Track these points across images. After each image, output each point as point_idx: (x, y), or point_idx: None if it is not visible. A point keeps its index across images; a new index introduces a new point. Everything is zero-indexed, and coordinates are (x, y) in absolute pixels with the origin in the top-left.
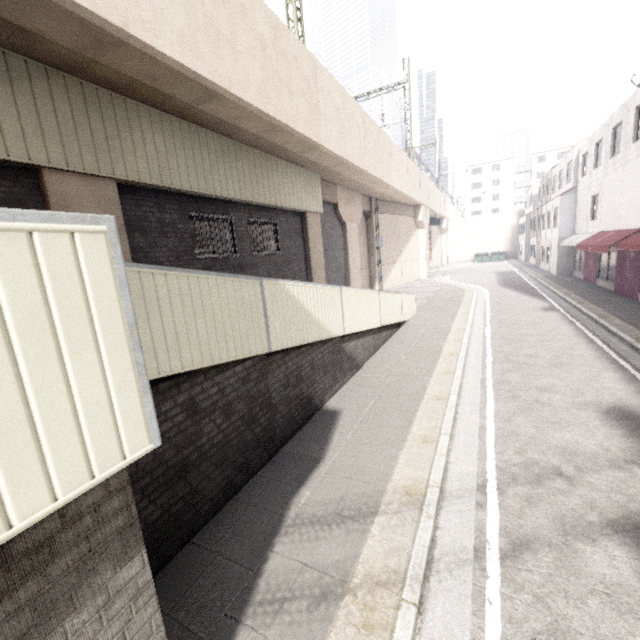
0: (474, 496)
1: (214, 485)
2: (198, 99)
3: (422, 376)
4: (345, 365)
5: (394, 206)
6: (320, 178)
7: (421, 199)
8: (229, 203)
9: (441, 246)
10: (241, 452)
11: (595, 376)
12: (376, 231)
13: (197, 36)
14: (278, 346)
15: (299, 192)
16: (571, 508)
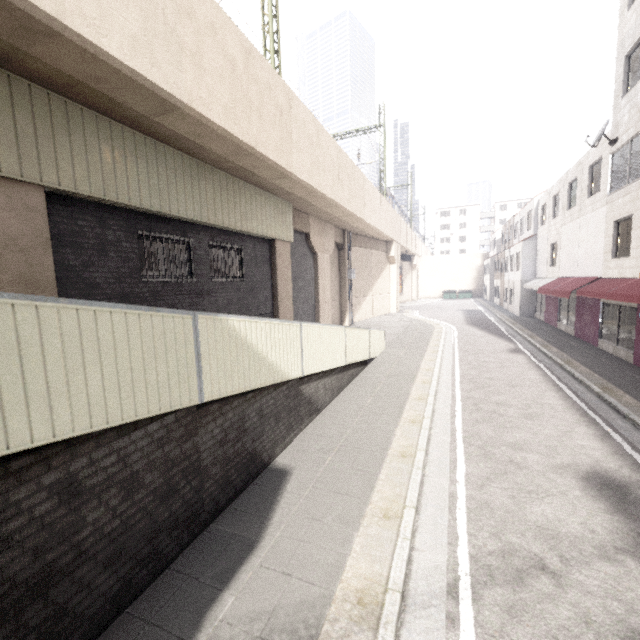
0: (444, 604)
1: (98, 595)
2: (154, 110)
3: (387, 425)
4: (303, 410)
5: (367, 240)
6: (292, 207)
7: (393, 235)
8: (188, 224)
9: (412, 281)
10: (148, 539)
11: (568, 431)
12: (348, 263)
13: (154, 43)
14: (214, 395)
15: (268, 219)
16: (562, 624)
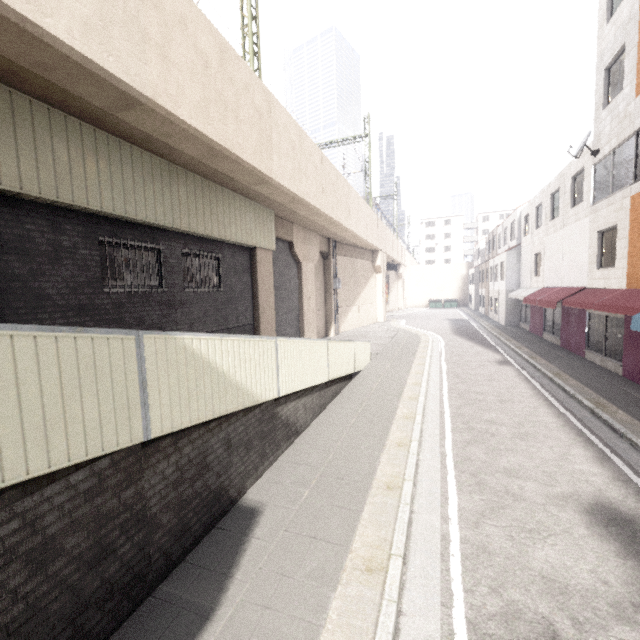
0: None
1: None
2: (114, 105)
3: (372, 450)
4: (279, 434)
5: (353, 249)
6: (275, 214)
7: (379, 245)
8: (159, 230)
9: (398, 291)
10: (69, 620)
11: (565, 453)
12: (334, 272)
13: (112, 30)
14: (165, 428)
15: (249, 226)
16: None
